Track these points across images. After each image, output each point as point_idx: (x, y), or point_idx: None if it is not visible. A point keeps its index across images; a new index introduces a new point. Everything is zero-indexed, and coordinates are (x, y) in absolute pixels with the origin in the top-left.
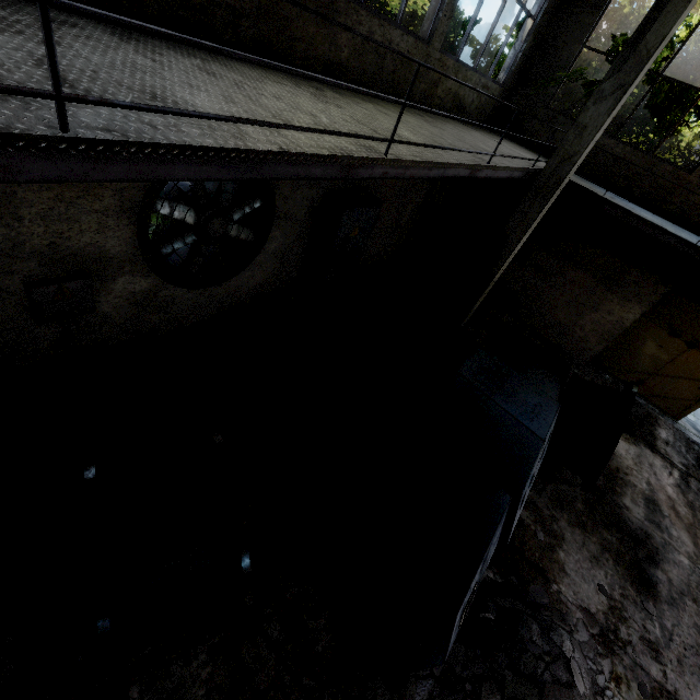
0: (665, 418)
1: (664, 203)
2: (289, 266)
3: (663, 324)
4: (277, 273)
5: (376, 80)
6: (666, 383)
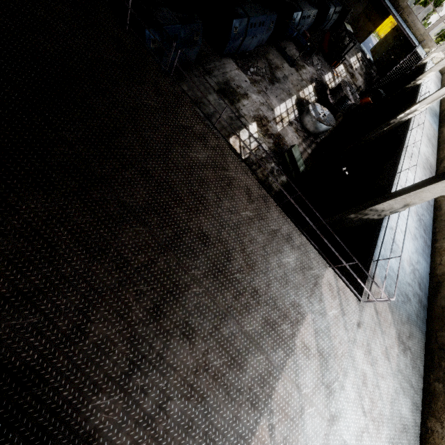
0: (358, 43)
1: None
2: None
3: (365, 14)
4: None
5: None
6: (361, 33)
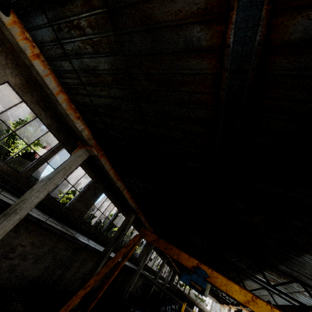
0: None
1: (182, 293)
2: None
3: None
4: None
5: None
6: None
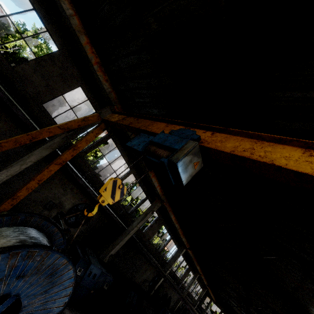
0: None
1: None
2: (181, 312)
3: None
4: (180, 313)
5: (191, 299)
6: None
